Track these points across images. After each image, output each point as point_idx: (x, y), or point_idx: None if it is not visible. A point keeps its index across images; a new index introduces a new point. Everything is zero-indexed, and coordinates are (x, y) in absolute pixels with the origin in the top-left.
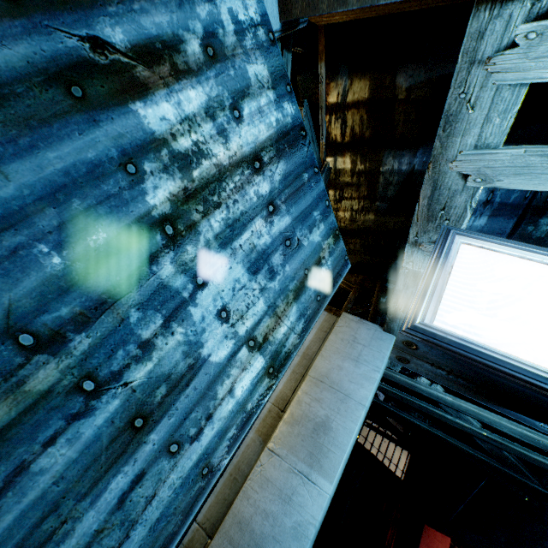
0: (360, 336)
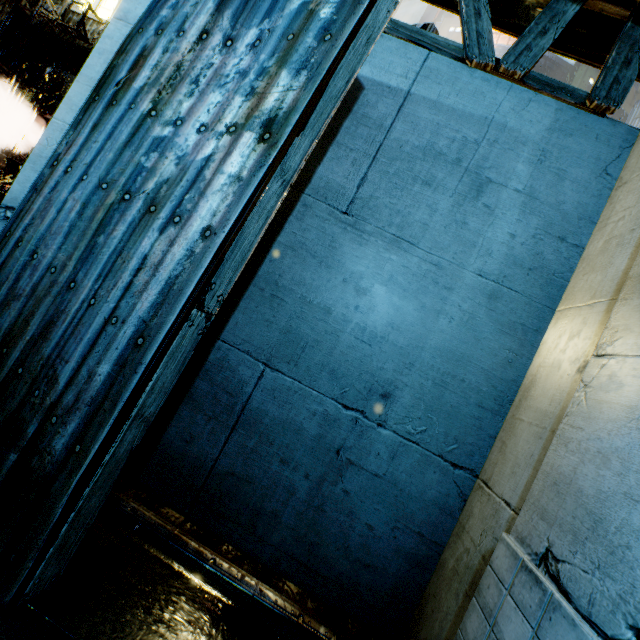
0: None
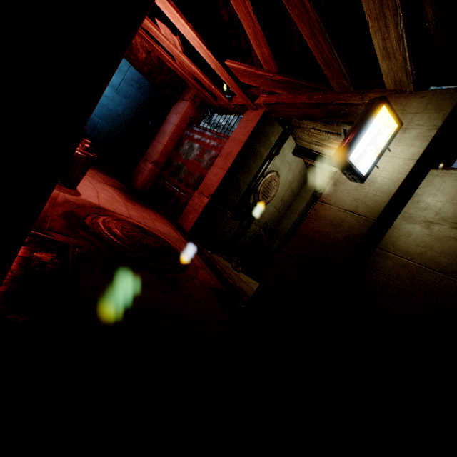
0: None
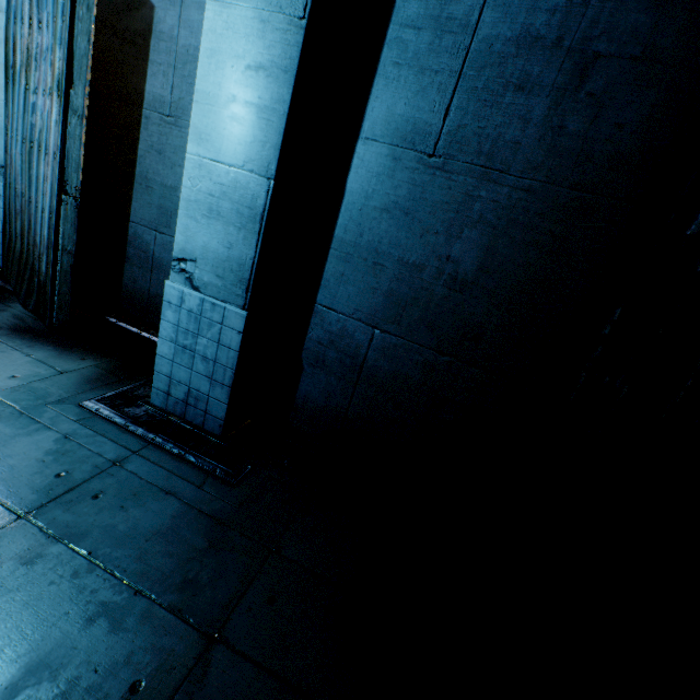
0: None
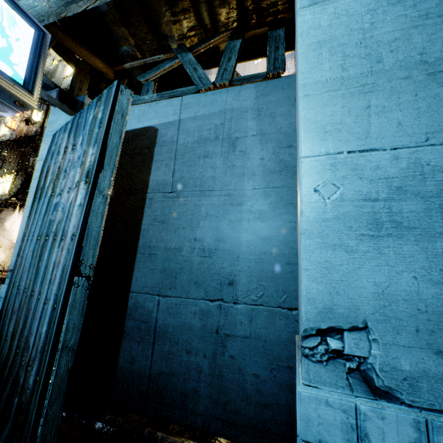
0: None
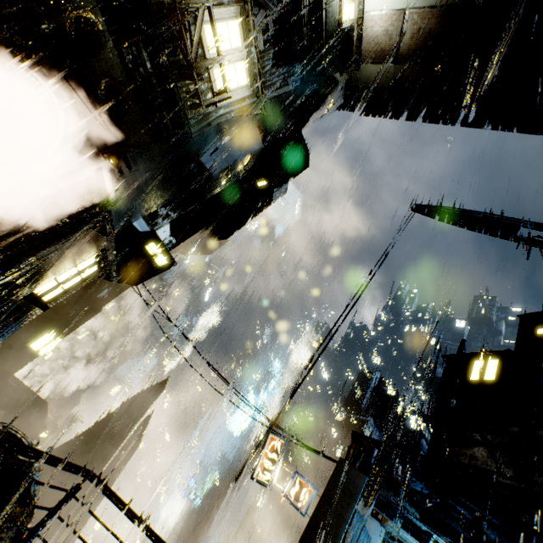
0: (371, 527)
